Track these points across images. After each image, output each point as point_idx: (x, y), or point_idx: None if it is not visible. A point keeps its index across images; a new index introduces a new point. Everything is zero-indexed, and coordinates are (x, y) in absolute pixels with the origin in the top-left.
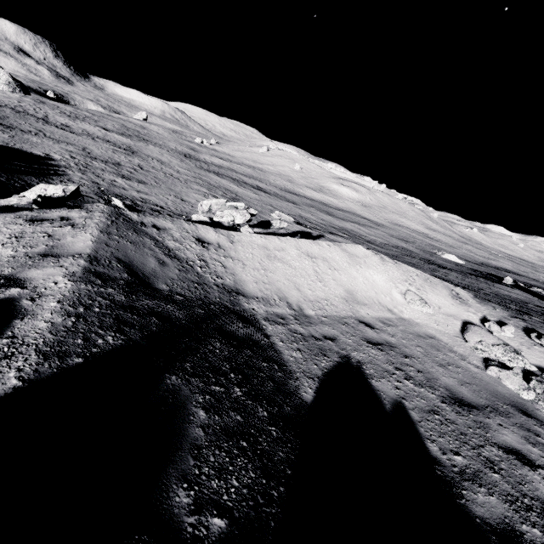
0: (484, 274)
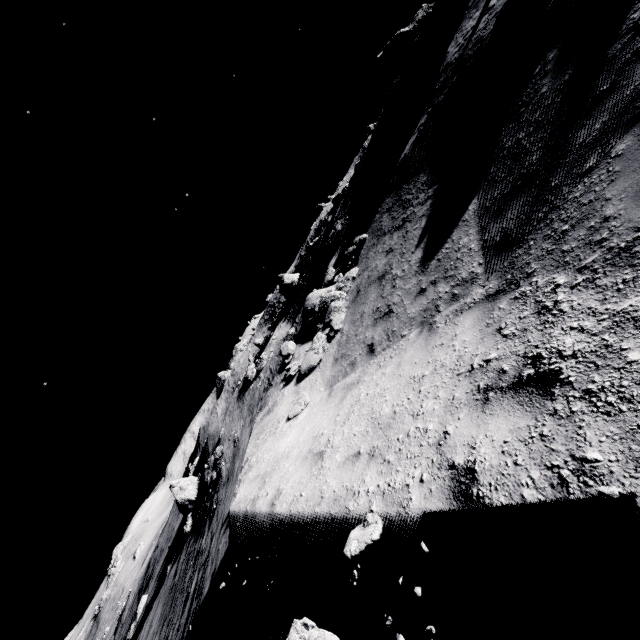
0: None
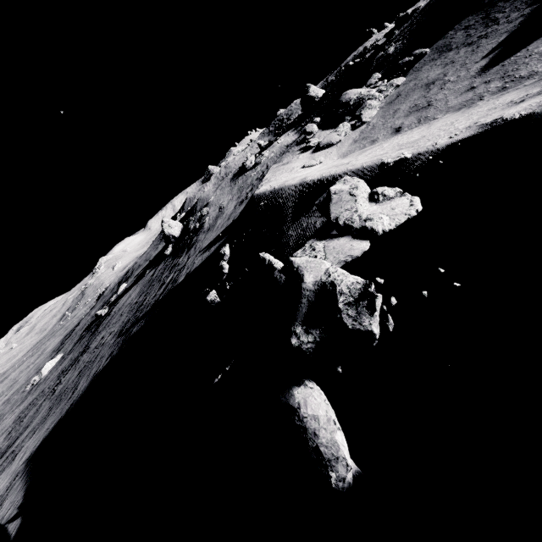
0: (90, 329)
